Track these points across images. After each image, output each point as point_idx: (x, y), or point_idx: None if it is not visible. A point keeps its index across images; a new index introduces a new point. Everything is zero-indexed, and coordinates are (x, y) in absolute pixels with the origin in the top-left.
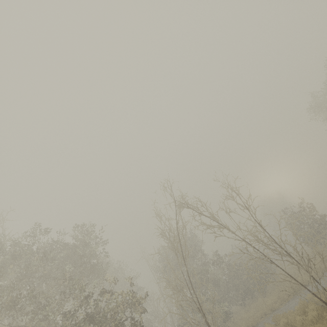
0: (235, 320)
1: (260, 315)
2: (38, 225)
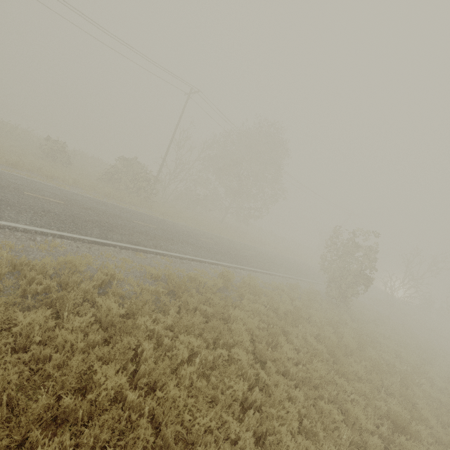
0: None
1: None
2: None
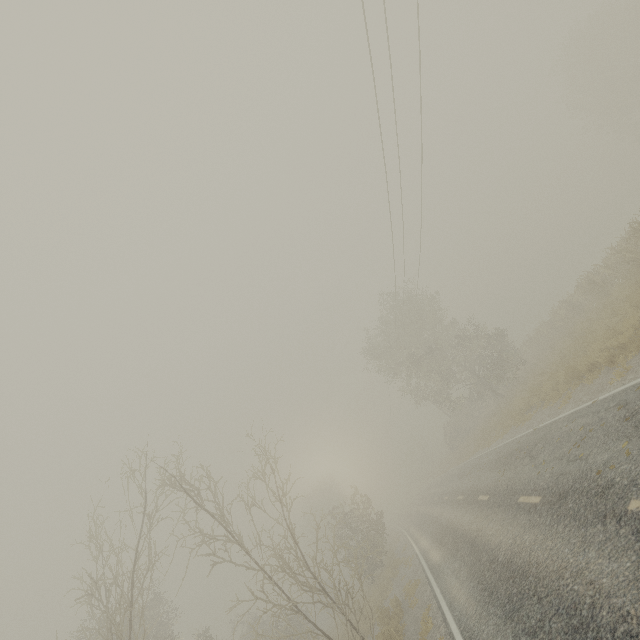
0: None
1: None
2: None
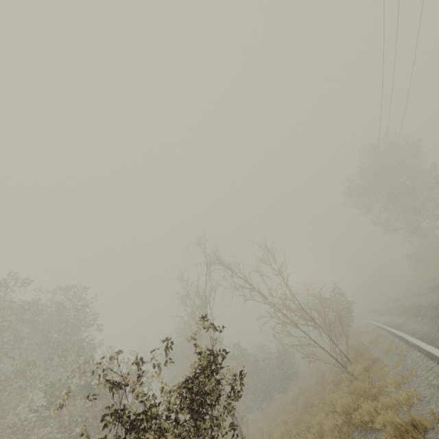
0: (250, 425)
1: (279, 411)
2: (13, 276)
